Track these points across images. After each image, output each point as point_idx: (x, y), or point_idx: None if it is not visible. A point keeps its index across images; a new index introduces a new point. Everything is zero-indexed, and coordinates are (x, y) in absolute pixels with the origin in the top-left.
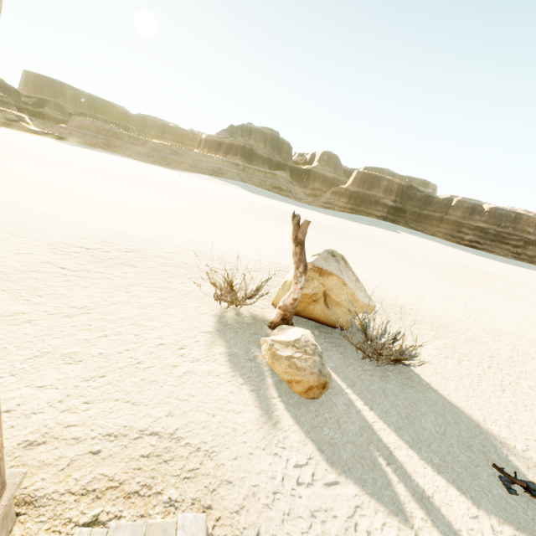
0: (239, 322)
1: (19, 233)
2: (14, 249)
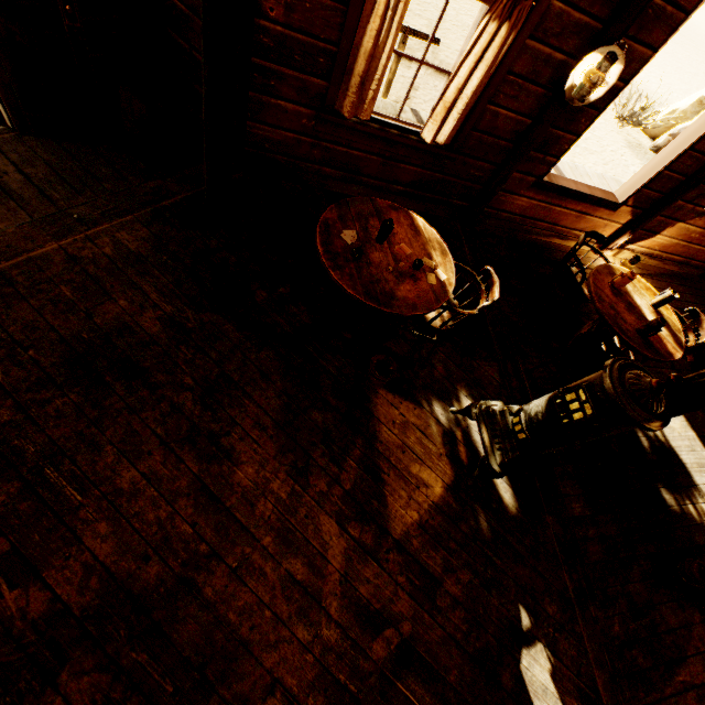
0: (633, 142)
1: (435, 6)
2: (462, 35)
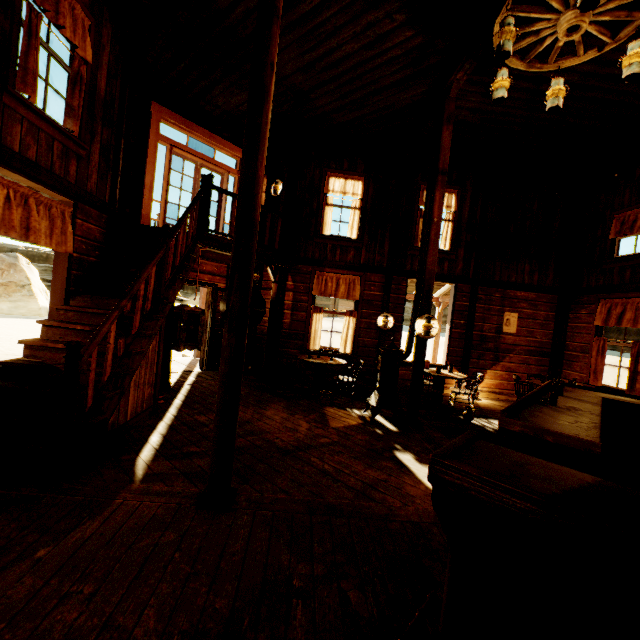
0: None
1: None
2: None
